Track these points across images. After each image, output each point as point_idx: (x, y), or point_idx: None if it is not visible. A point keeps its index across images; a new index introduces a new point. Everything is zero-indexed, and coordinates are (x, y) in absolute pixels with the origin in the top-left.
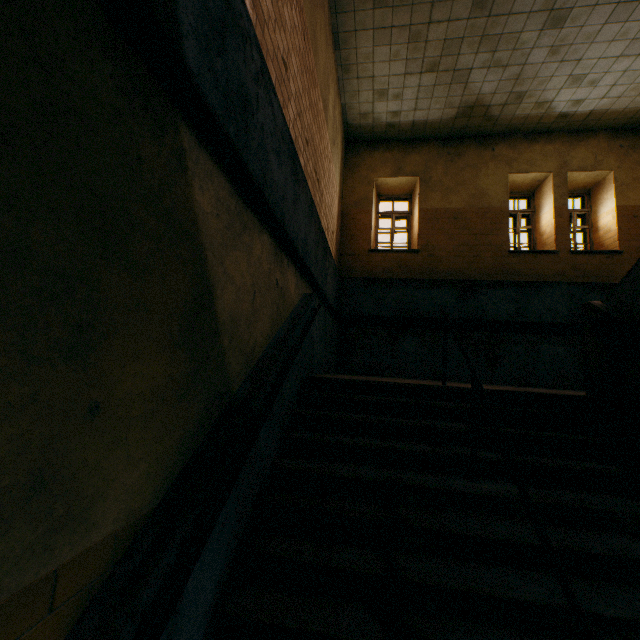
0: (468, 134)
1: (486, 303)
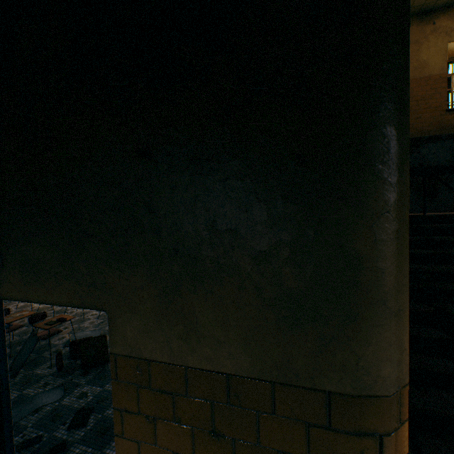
0: (411, 13)
1: (427, 154)
